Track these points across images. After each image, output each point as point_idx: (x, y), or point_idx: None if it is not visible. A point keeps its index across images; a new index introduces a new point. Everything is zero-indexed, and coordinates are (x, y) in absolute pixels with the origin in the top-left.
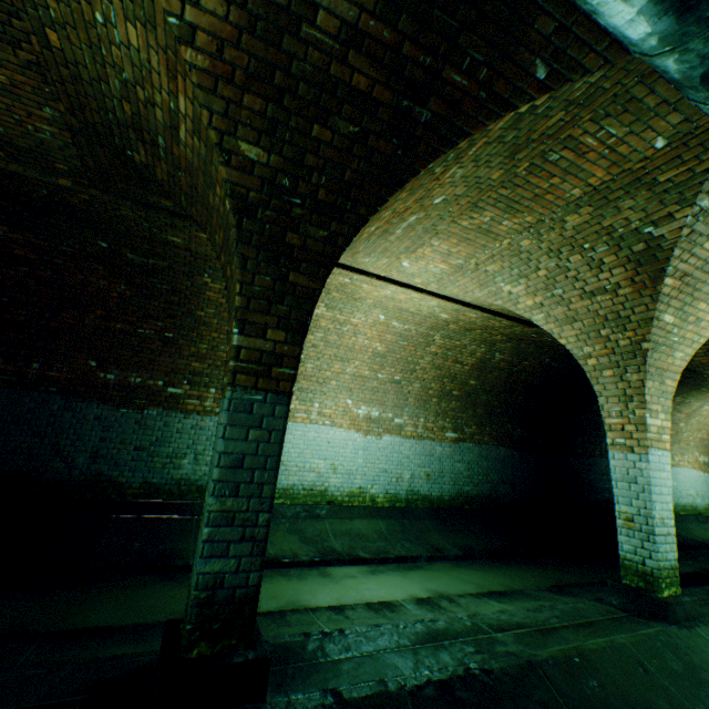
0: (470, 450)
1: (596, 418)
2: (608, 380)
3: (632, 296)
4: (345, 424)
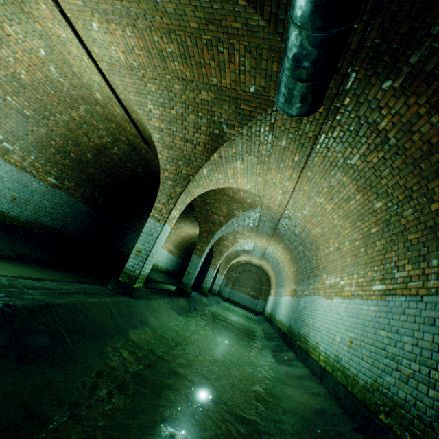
0: (62, 197)
1: (144, 213)
2: (168, 186)
3: (201, 153)
4: None
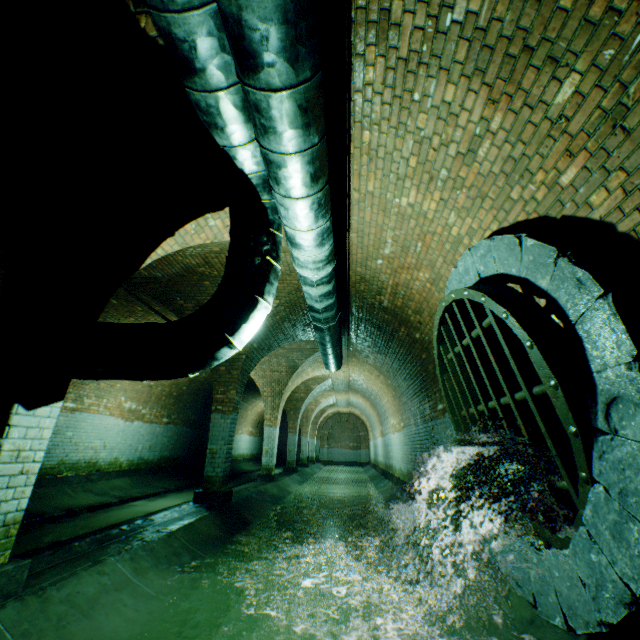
0: (172, 429)
1: None
2: (270, 401)
3: (285, 375)
4: (117, 414)
